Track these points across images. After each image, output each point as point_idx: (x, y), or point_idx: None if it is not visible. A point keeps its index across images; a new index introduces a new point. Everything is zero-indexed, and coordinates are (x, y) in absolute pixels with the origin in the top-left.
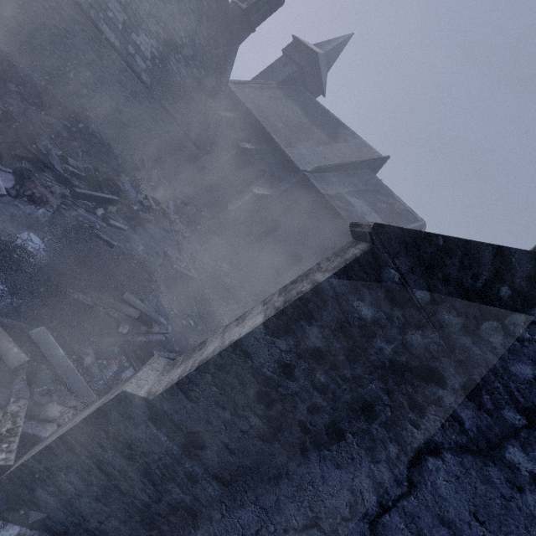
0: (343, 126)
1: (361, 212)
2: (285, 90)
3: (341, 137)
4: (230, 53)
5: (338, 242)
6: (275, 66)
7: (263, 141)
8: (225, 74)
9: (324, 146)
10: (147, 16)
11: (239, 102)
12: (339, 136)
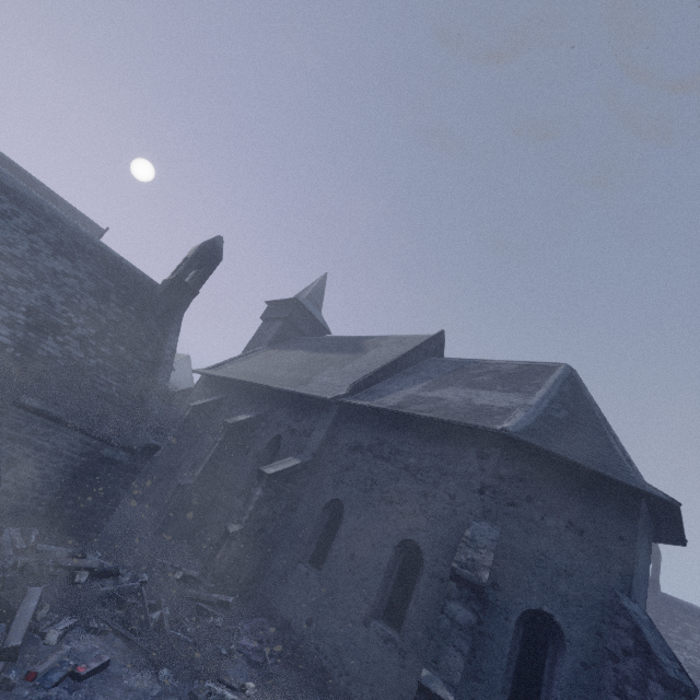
0: (366, 338)
1: (461, 399)
2: (279, 347)
3: (369, 346)
4: (171, 322)
5: (464, 467)
6: (259, 334)
7: (263, 401)
8: (168, 344)
9: (352, 363)
10: None
11: (221, 381)
12: (366, 347)
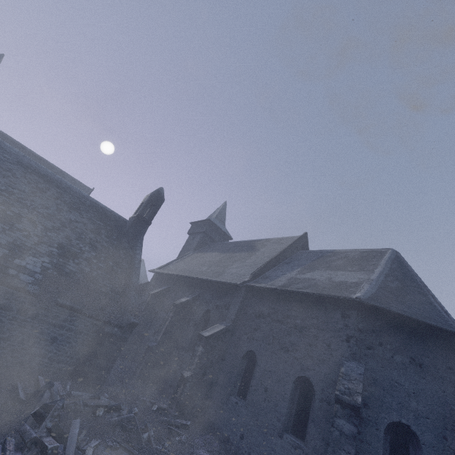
0: (256, 241)
1: (325, 278)
2: (201, 251)
3: (259, 246)
4: (136, 243)
5: (333, 324)
6: (187, 243)
7: (196, 287)
8: (136, 257)
9: (249, 258)
10: (36, 244)
11: (167, 276)
12: (257, 247)
